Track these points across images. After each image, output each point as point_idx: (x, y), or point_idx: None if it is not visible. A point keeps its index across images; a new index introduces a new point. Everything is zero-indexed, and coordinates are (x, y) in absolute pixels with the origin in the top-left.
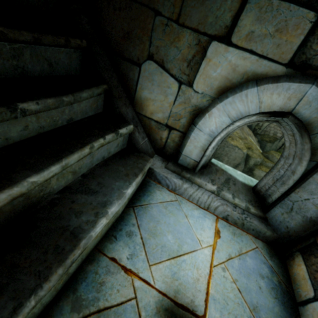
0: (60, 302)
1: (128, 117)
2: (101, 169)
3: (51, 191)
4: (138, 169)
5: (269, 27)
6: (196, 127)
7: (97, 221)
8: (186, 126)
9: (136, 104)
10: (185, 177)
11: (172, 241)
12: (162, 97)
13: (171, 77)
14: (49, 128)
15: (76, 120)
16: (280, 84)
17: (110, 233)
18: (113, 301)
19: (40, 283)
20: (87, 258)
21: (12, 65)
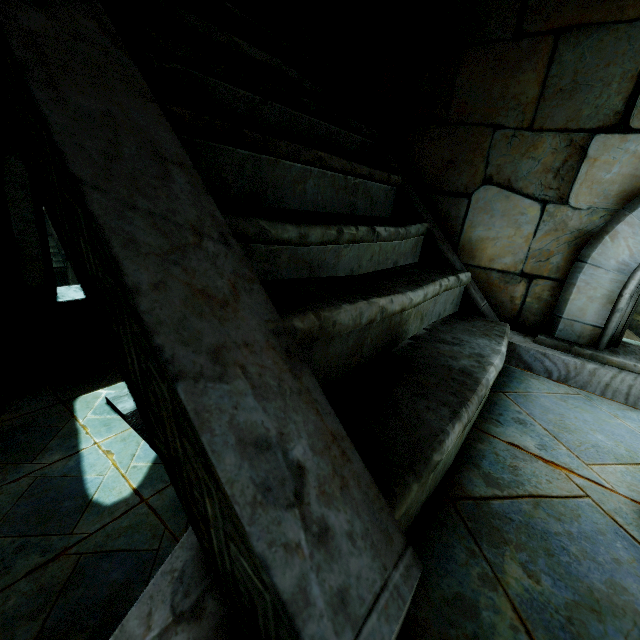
0: (463, 472)
1: (457, 266)
2: (443, 326)
3: (407, 332)
4: (497, 332)
5: None
6: (586, 263)
7: (485, 367)
8: (562, 267)
9: (461, 251)
10: (581, 355)
11: (609, 443)
12: (511, 231)
13: (526, 199)
14: (381, 267)
15: (398, 265)
16: None
17: (486, 416)
18: (548, 491)
19: (462, 401)
20: (469, 435)
21: (349, 201)
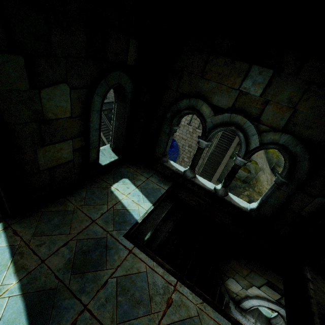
0: None
1: (223, 291)
2: None
3: None
4: None
5: (269, 292)
6: (247, 300)
7: None
8: (243, 297)
9: (224, 283)
10: (243, 314)
11: None
12: (235, 287)
13: (240, 285)
14: None
15: None
16: (274, 304)
17: None
18: None
19: None
20: None
21: None
